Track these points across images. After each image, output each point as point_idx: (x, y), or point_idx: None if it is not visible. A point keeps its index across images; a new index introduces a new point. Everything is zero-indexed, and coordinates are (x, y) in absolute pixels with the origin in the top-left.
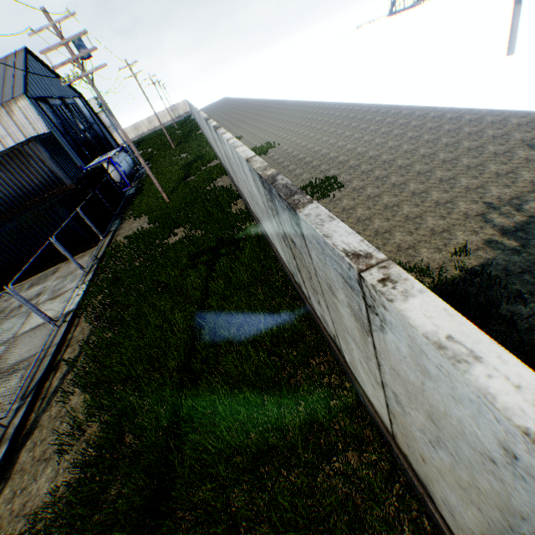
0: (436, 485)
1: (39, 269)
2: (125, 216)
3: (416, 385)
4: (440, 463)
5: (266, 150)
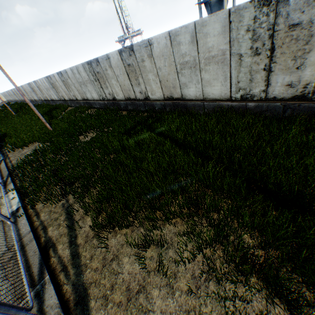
0: None
1: None
2: (5, 152)
3: None
4: None
5: None
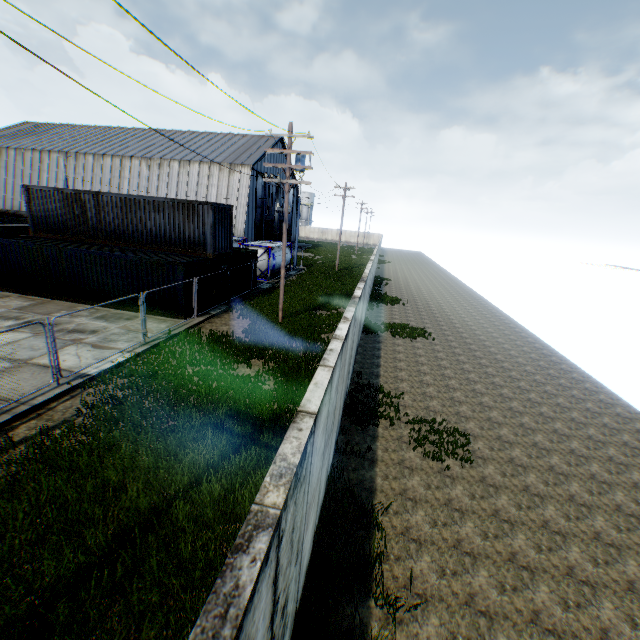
0: None
1: (123, 306)
2: (235, 307)
3: None
4: None
5: (415, 335)
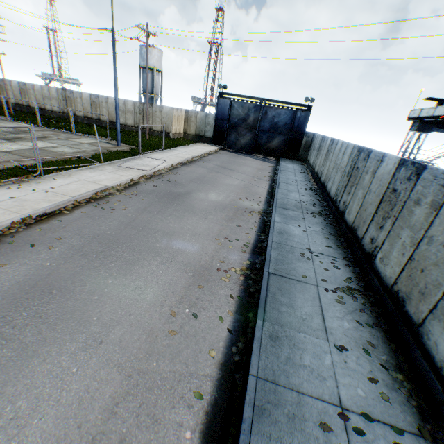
0: (167, 125)
1: None
2: None
3: (166, 112)
4: (167, 119)
5: None
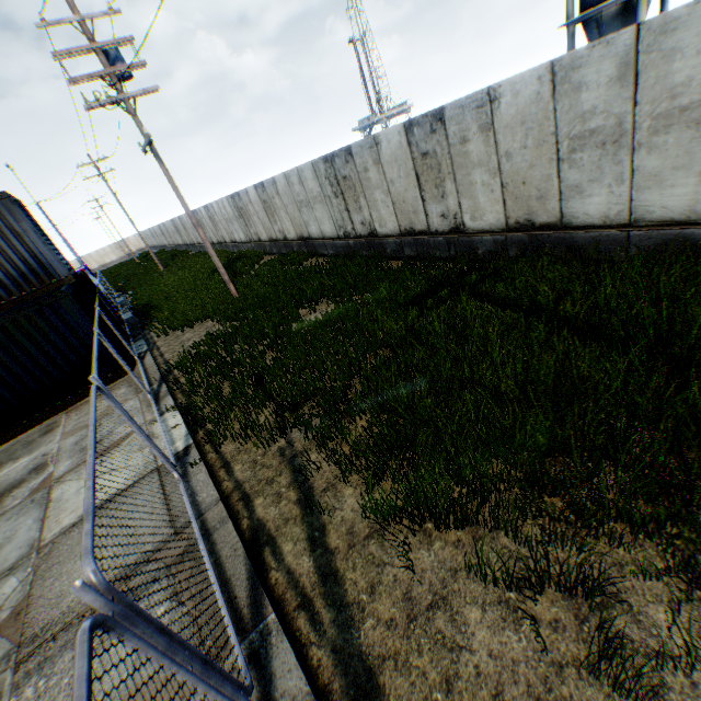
0: None
1: None
2: (150, 337)
3: None
4: None
5: None
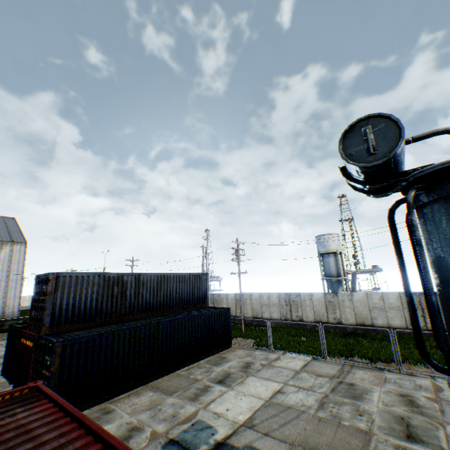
0: None
1: (200, 356)
2: None
3: None
4: None
5: None
